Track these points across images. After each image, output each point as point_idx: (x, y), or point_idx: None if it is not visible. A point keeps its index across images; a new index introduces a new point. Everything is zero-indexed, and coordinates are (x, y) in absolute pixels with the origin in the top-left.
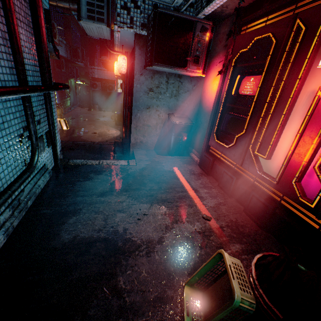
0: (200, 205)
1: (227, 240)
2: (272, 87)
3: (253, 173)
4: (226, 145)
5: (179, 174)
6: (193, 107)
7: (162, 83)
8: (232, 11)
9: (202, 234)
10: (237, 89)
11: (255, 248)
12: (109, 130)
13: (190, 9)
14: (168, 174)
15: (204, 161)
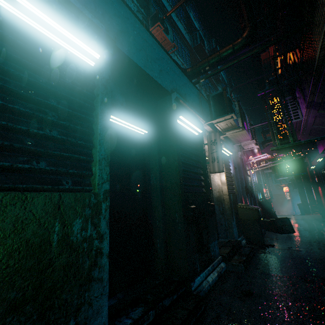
0: None
1: None
2: None
3: None
4: None
5: None
6: None
7: None
8: None
9: None
10: None
11: None
12: None
13: None
14: None
15: None
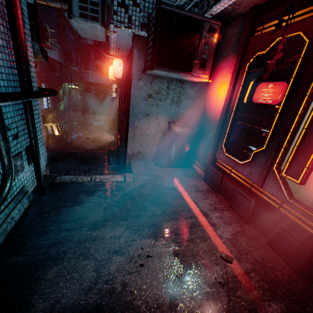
0: (214, 237)
1: (260, 296)
2: (305, 96)
3: (278, 199)
4: (239, 161)
5: (184, 191)
6: (195, 114)
7: (163, 89)
8: (244, 9)
9: (225, 287)
10: (251, 96)
11: (298, 308)
12: (103, 135)
13: (194, 9)
14: (171, 193)
15: (210, 176)
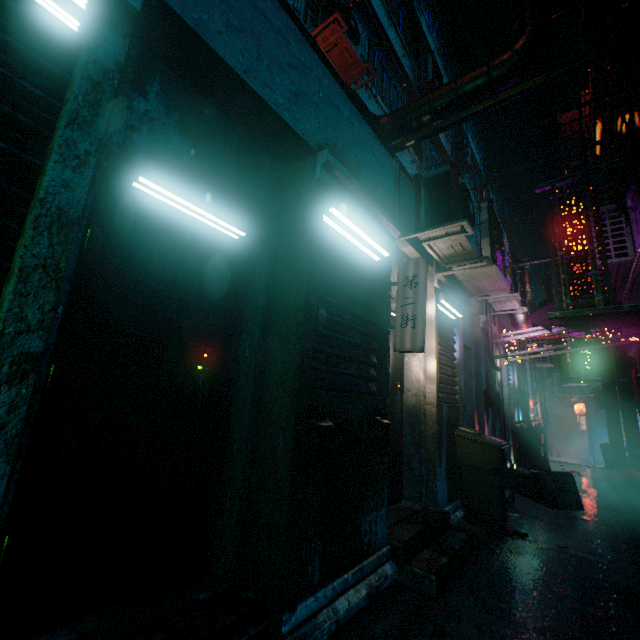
0: None
1: None
2: None
3: None
4: None
5: None
6: None
7: None
8: None
9: None
10: None
11: None
12: None
13: None
14: None
15: None
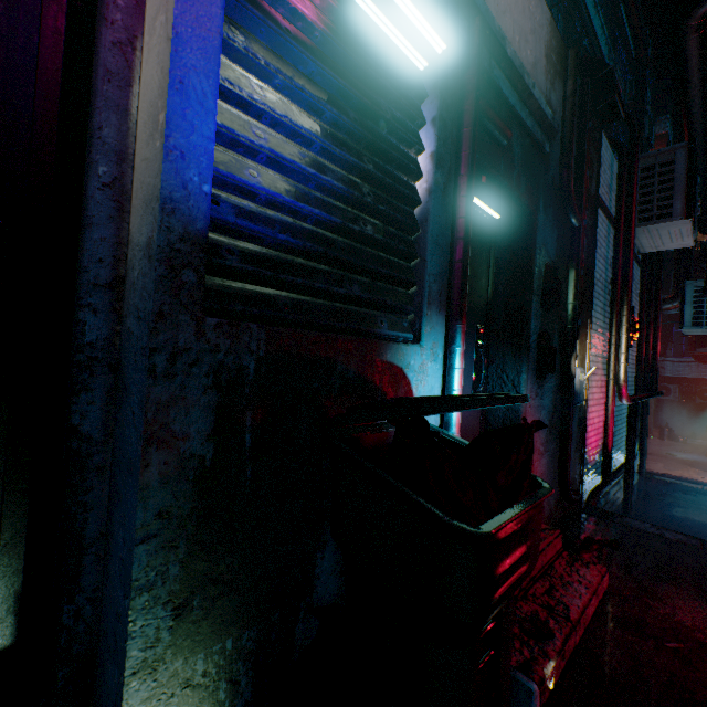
0: None
1: None
2: None
3: None
4: None
5: None
6: None
7: None
8: None
9: None
10: None
11: None
12: (703, 476)
13: None
14: None
15: None
